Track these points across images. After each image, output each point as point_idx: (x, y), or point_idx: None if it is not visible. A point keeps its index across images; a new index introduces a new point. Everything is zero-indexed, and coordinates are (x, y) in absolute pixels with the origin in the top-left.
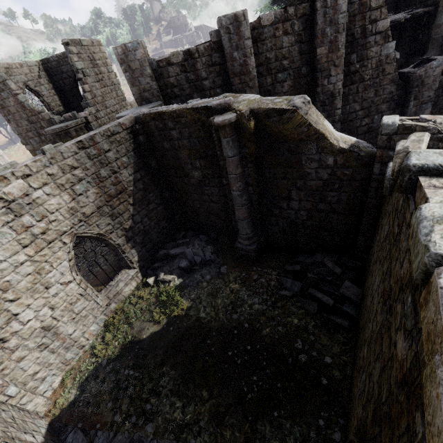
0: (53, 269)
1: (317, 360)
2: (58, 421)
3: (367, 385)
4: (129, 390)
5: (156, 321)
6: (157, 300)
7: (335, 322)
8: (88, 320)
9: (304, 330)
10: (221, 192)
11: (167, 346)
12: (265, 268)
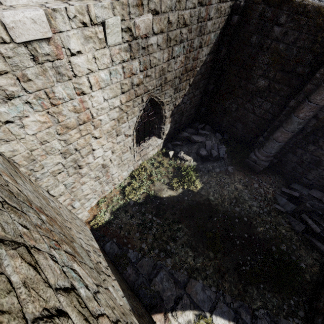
0: (127, 121)
1: (295, 263)
2: (97, 231)
3: None
4: (153, 230)
5: (173, 187)
6: (174, 171)
7: (314, 243)
8: (125, 168)
9: (288, 239)
10: (271, 109)
11: (182, 210)
12: (264, 181)
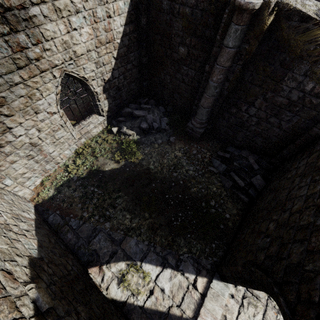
0: (42, 98)
1: (221, 214)
2: (41, 206)
3: (275, 248)
4: (94, 200)
5: (116, 161)
6: (118, 146)
7: (239, 196)
8: (64, 146)
9: (218, 195)
10: (196, 77)
11: (123, 180)
12: (203, 148)
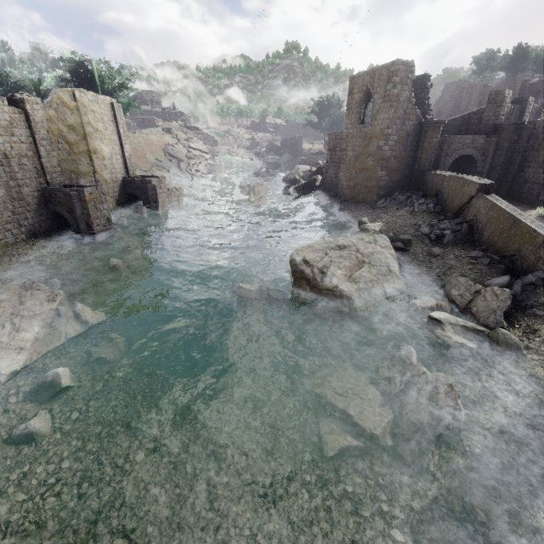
0: None
1: None
2: None
3: None
4: None
5: None
6: None
7: None
8: None
9: None
10: None
11: None
12: None
